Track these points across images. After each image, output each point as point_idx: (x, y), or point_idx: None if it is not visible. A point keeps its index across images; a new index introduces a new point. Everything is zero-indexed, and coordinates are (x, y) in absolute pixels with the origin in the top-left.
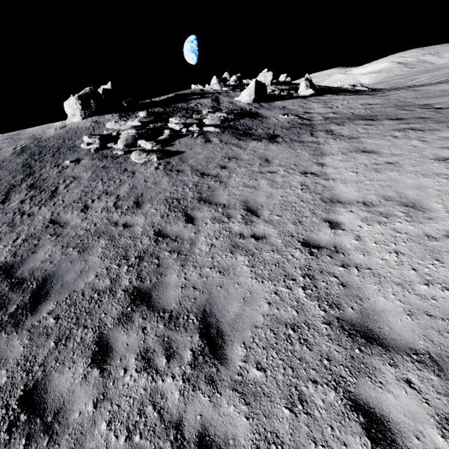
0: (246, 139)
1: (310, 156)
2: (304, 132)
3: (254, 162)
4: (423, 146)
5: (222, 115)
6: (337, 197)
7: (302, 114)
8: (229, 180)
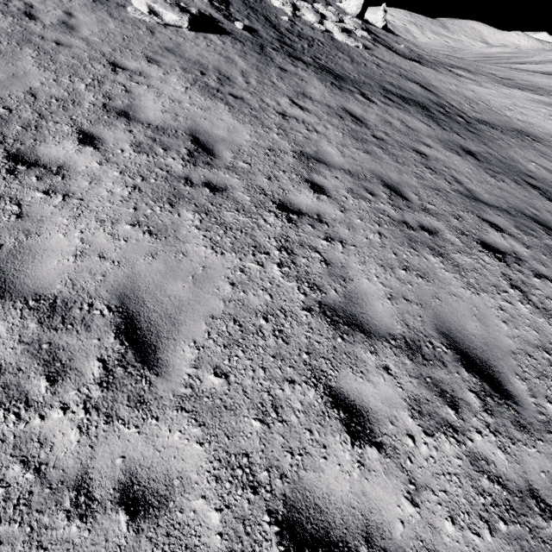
0: (400, 56)
1: (458, 82)
2: (434, 66)
3: (429, 75)
4: (514, 93)
5: (358, 22)
6: (495, 105)
7: (411, 49)
8: (429, 82)
